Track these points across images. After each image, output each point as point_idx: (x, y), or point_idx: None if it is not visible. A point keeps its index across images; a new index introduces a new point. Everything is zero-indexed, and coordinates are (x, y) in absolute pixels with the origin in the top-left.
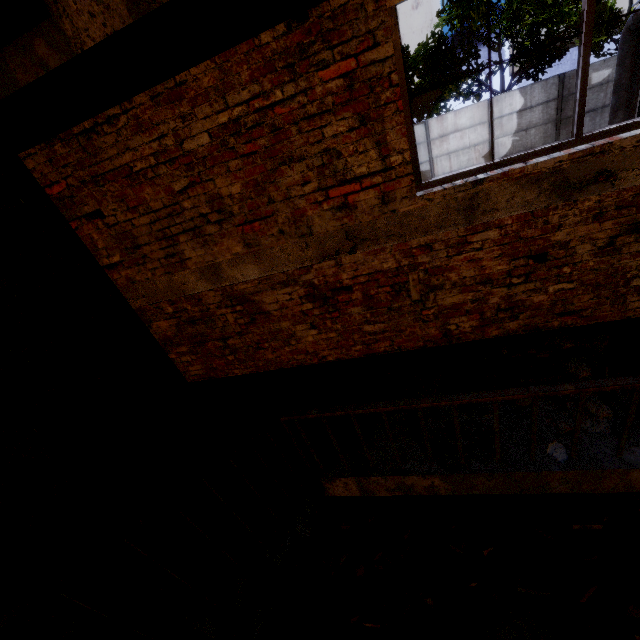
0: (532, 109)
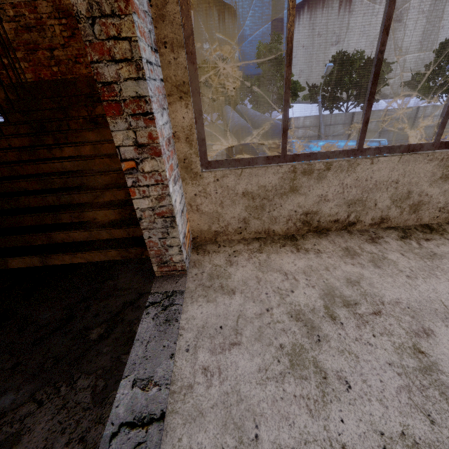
0: (214, 136)
